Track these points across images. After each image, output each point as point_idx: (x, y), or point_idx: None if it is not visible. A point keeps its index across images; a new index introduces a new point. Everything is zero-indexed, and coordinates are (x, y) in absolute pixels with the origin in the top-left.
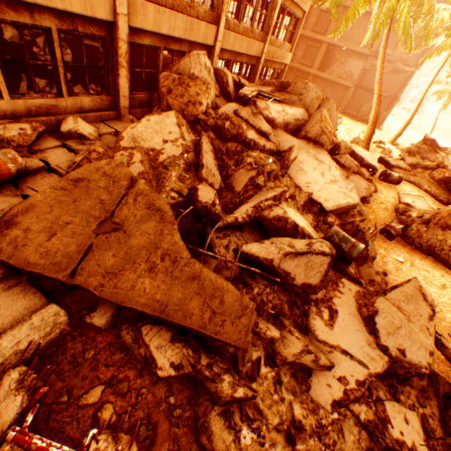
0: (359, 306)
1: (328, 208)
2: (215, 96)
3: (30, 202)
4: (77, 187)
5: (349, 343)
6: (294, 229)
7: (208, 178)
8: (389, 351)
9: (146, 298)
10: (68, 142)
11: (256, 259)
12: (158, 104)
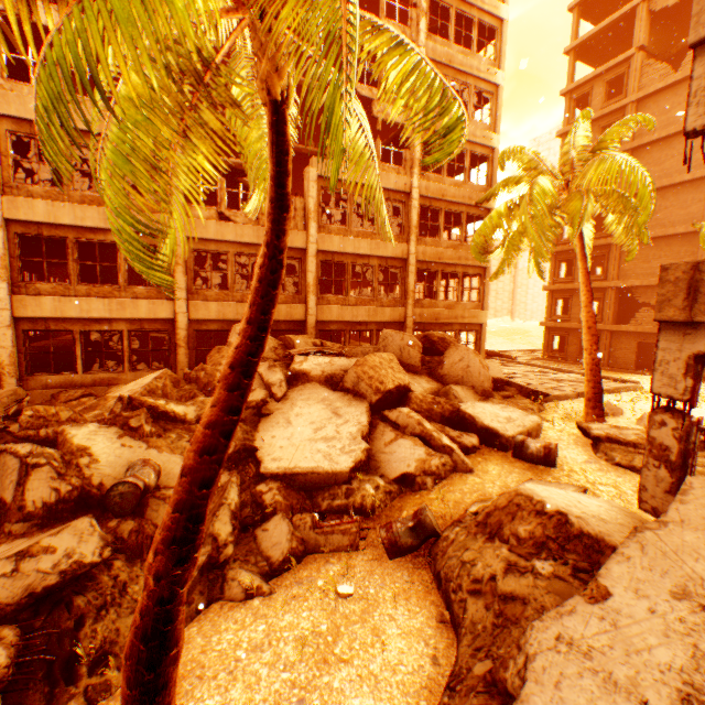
0: None
1: (267, 468)
2: (274, 360)
3: None
4: None
5: None
6: (64, 443)
7: None
8: None
9: None
10: None
11: None
12: None
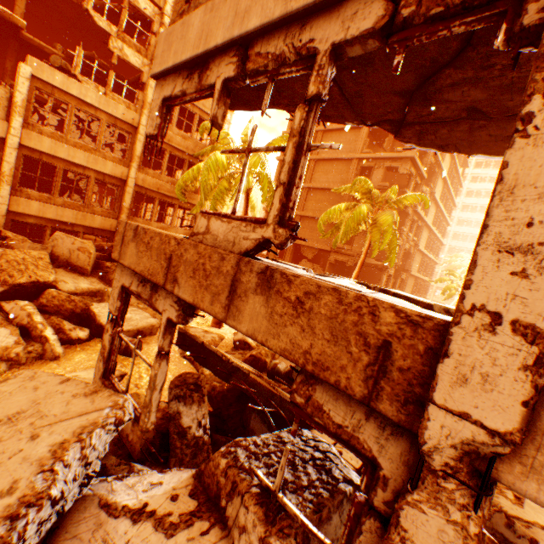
0: None
1: None
2: None
3: None
4: None
5: None
6: None
7: None
8: None
9: None
10: None
11: None
12: None
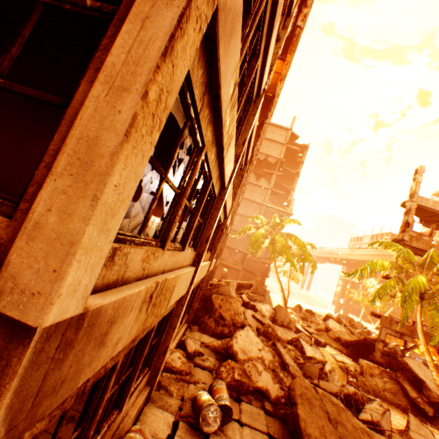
0: None
1: None
2: None
3: (301, 417)
4: (303, 399)
5: None
6: (361, 397)
7: (295, 372)
8: None
9: None
10: (196, 360)
11: (372, 423)
12: (206, 313)
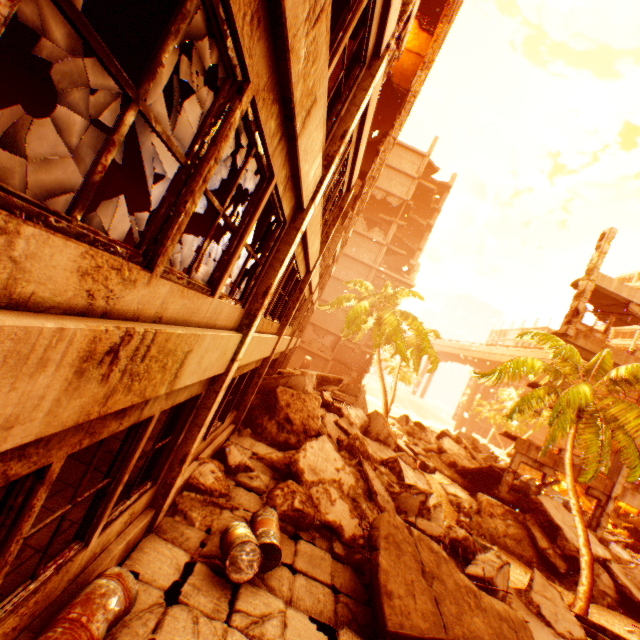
0: (526, 605)
1: None
2: None
3: (382, 567)
4: (389, 543)
5: (547, 639)
6: (473, 544)
7: (385, 504)
8: (565, 635)
9: (486, 634)
10: (240, 478)
11: (483, 579)
12: (266, 413)
